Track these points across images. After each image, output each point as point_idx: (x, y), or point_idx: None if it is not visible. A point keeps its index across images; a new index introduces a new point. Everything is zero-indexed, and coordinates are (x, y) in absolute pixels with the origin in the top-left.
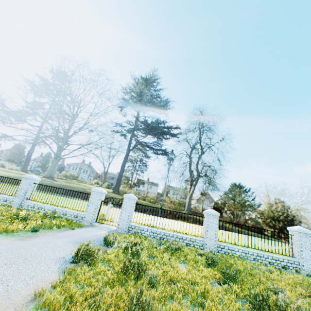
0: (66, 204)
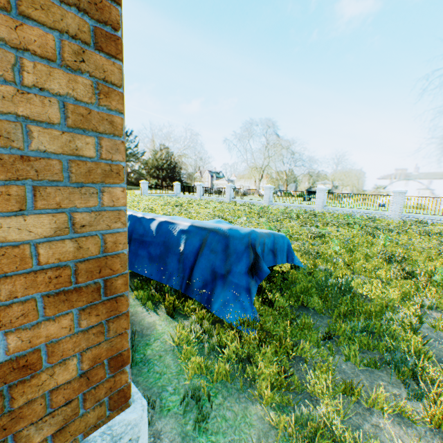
0: None
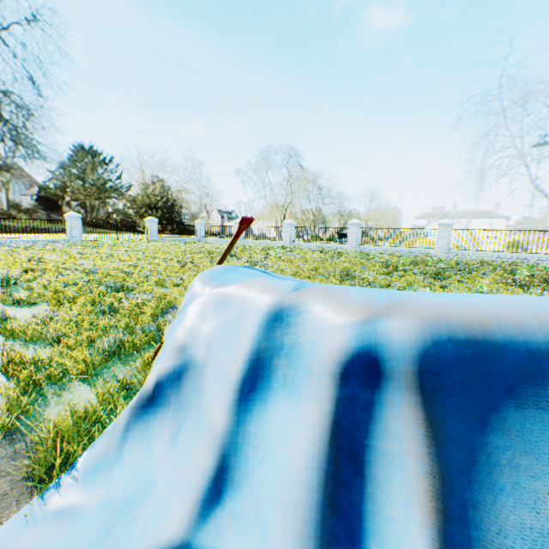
0: None
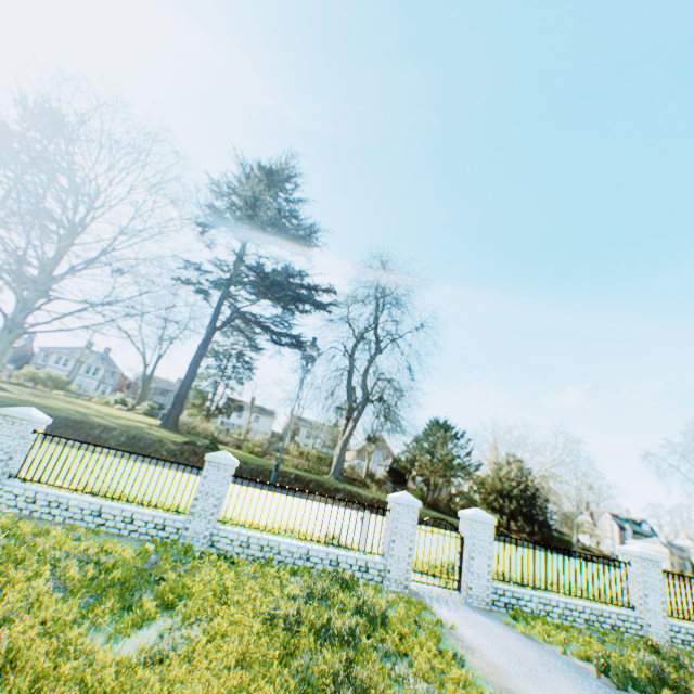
0: (326, 534)
